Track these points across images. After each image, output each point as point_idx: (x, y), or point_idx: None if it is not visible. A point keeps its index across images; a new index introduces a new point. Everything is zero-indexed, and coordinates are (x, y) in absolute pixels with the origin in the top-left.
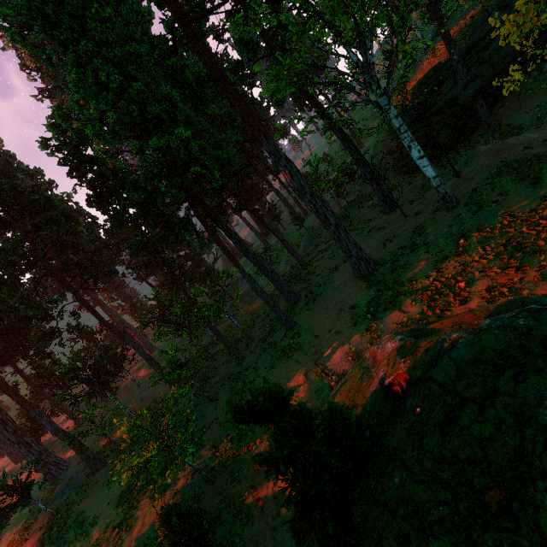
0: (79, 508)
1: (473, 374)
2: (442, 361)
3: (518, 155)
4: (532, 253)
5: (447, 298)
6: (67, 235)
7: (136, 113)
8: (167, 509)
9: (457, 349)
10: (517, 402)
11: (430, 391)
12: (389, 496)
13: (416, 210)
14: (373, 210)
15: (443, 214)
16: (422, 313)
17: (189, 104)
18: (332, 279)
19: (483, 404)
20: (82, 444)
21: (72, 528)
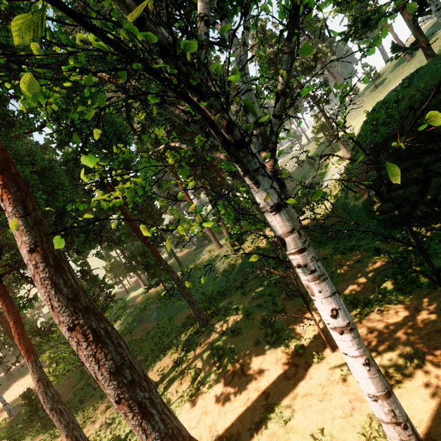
0: None
1: None
2: None
3: None
4: None
5: None
6: None
7: None
8: None
9: None
10: None
11: None
12: None
13: None
14: None
15: None
16: None
17: None
18: None
19: None
20: None
21: None
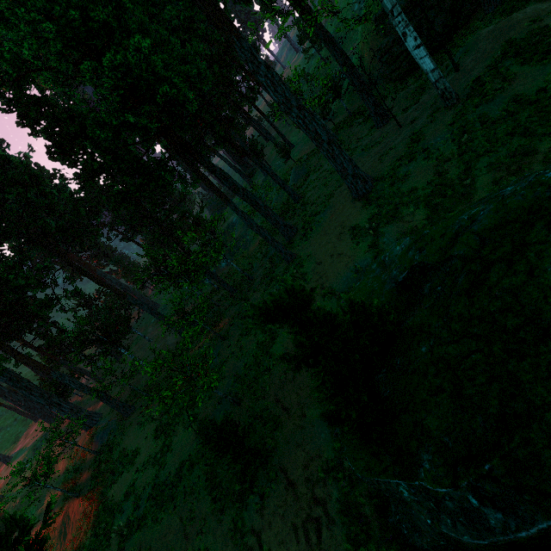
0: (121, 446)
1: (498, 238)
2: (462, 237)
3: (524, 32)
4: (541, 136)
5: (451, 200)
6: (37, 197)
7: (78, 22)
8: (204, 424)
9: (479, 221)
10: (550, 246)
11: (451, 268)
12: (417, 364)
13: (412, 118)
14: (363, 127)
15: (442, 114)
16: (426, 219)
17: (139, 8)
18: (329, 206)
19: (512, 260)
20: (109, 395)
21: (118, 462)
